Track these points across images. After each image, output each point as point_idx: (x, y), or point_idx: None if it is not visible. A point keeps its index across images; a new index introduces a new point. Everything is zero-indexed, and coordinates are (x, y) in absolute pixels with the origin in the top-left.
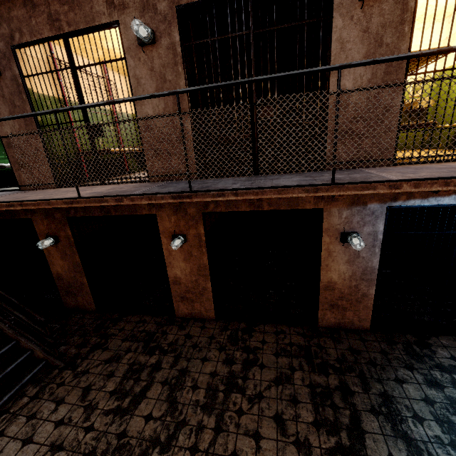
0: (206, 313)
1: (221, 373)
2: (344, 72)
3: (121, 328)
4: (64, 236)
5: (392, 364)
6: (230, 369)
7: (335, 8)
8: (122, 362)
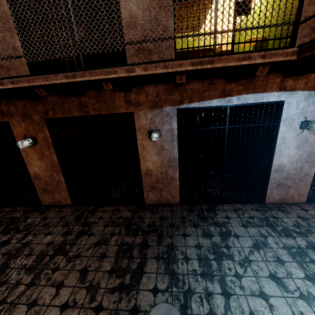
0: (65, 200)
1: (56, 242)
2: None
3: None
4: None
5: (185, 224)
6: (65, 239)
7: None
8: None
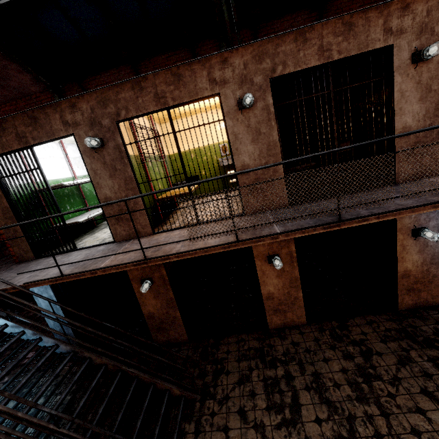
0: (298, 319)
1: (350, 368)
2: (405, 112)
3: (227, 351)
4: (158, 276)
5: None
6: (354, 363)
7: (395, 69)
8: (254, 380)
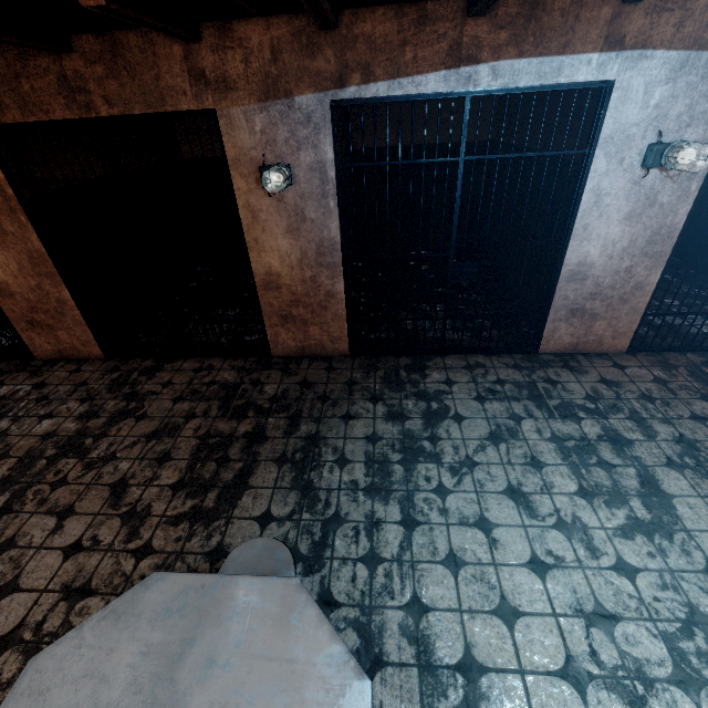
0: (86, 348)
1: (64, 433)
2: None
3: None
4: None
5: (352, 397)
6: (83, 426)
7: None
8: None
